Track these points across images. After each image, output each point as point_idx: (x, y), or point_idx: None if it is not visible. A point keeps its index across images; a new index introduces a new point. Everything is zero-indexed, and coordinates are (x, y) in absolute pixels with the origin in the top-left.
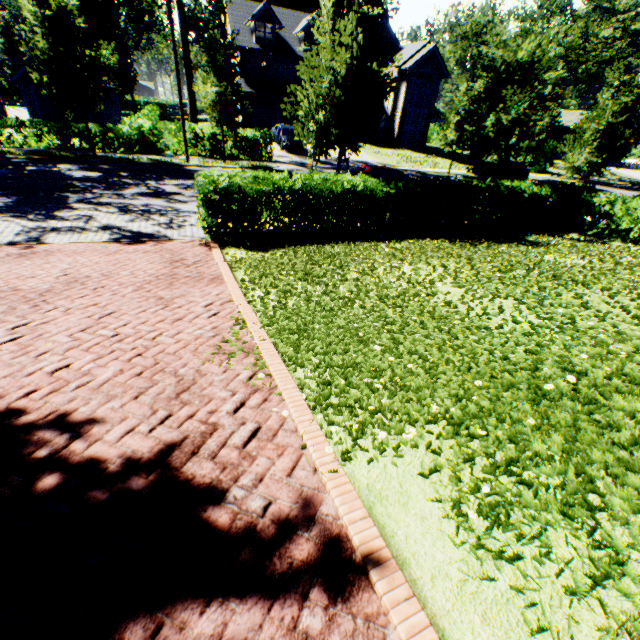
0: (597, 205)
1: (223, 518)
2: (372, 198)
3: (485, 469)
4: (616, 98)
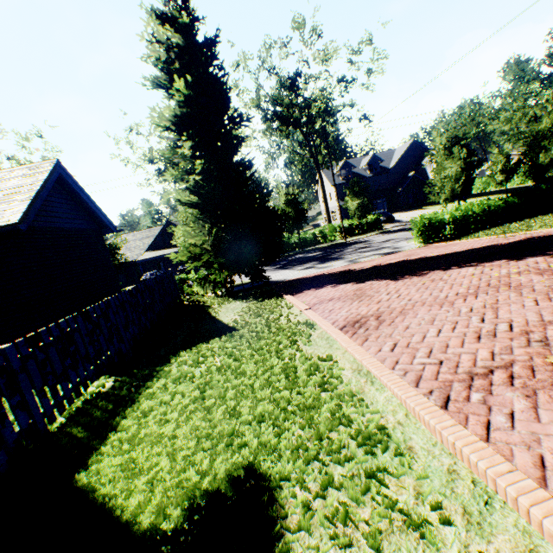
0: None
1: None
2: (494, 208)
3: None
4: None
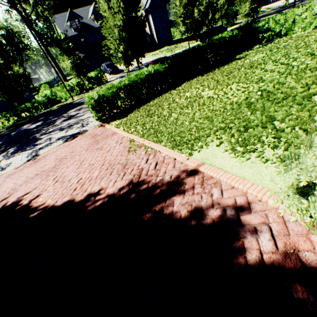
0: (261, 27)
1: (159, 185)
2: (159, 73)
3: (238, 135)
4: None
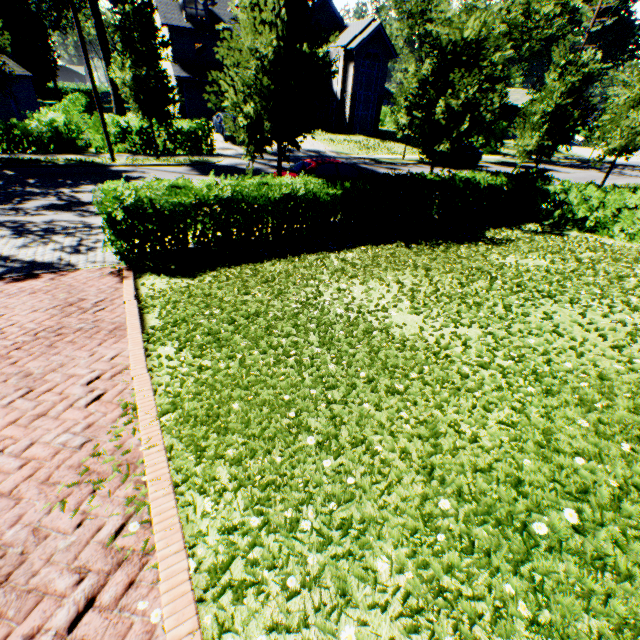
0: (552, 193)
1: None
2: (317, 202)
3: None
4: (563, 78)
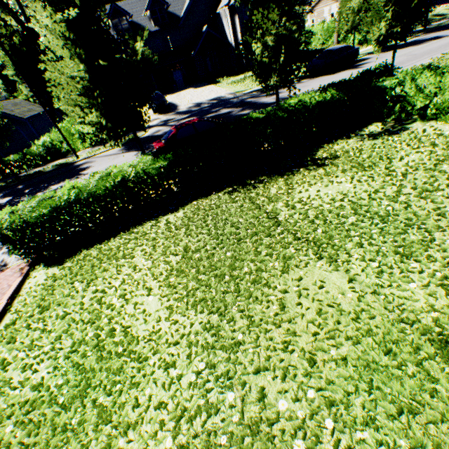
0: (388, 89)
1: None
2: (149, 177)
3: None
4: None
